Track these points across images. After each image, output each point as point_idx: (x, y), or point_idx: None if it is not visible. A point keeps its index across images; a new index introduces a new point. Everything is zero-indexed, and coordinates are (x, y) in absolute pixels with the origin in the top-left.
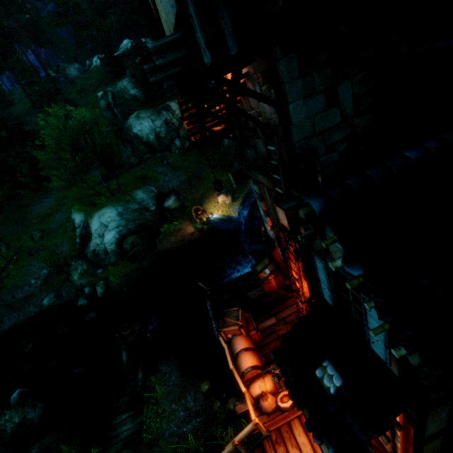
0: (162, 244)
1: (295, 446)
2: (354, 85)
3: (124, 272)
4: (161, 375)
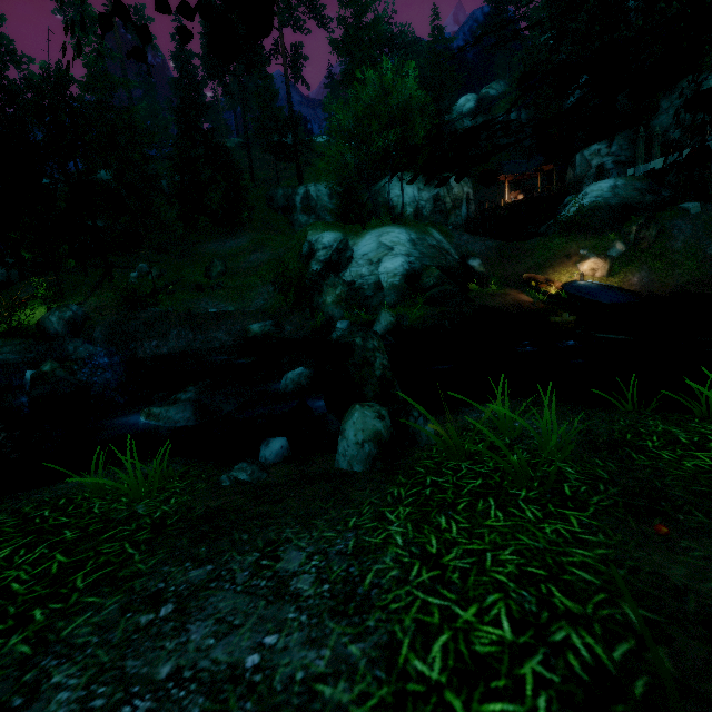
0: (483, 299)
1: None
2: None
3: (423, 314)
4: None
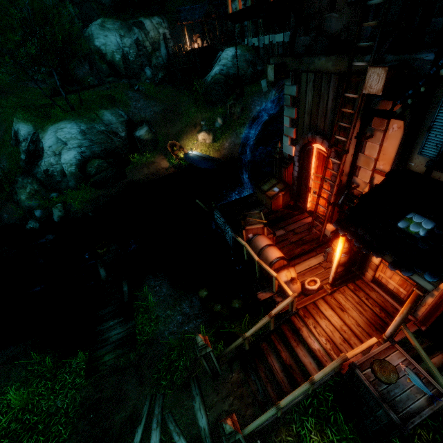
0: (133, 174)
1: (323, 318)
2: None
3: (88, 198)
4: (150, 288)
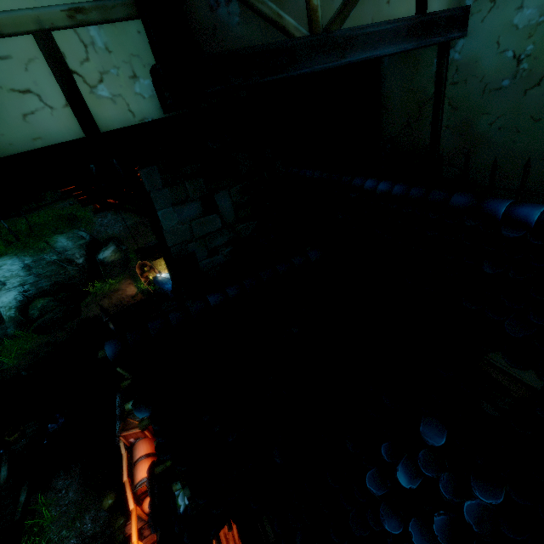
0: (89, 309)
1: None
2: (232, 195)
3: (27, 349)
4: (55, 492)
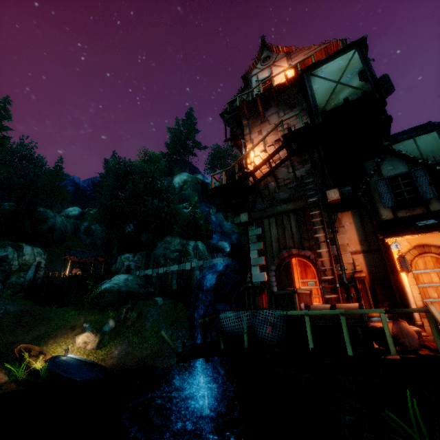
0: None
1: None
2: None
3: None
4: None
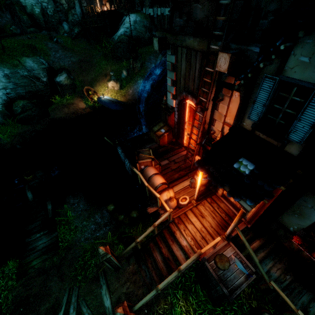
0: (55, 113)
1: (190, 223)
2: None
3: (15, 133)
4: (70, 205)
